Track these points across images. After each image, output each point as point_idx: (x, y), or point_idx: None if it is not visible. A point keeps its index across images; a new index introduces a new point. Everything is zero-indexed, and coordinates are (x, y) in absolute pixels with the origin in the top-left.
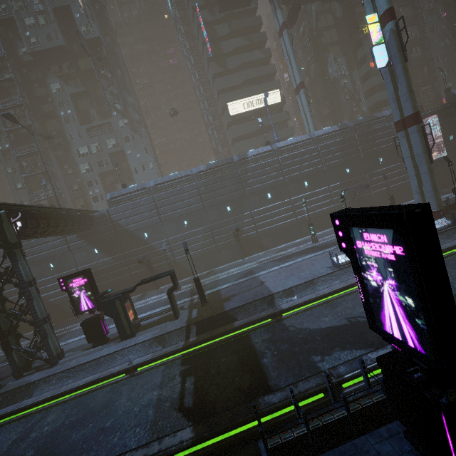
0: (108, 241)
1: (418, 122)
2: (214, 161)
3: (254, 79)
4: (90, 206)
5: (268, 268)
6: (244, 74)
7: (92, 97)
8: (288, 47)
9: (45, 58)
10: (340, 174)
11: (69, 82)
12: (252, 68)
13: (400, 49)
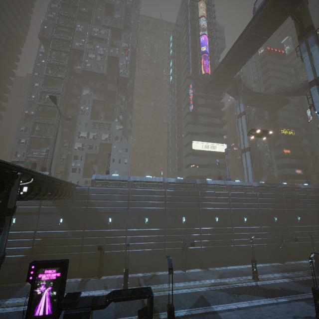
0: (76, 214)
1: None
2: (181, 177)
3: (212, 133)
4: (67, 174)
5: (224, 303)
6: (207, 128)
7: (105, 105)
8: (244, 125)
9: (89, 75)
10: (270, 220)
11: (96, 93)
12: (212, 127)
13: None
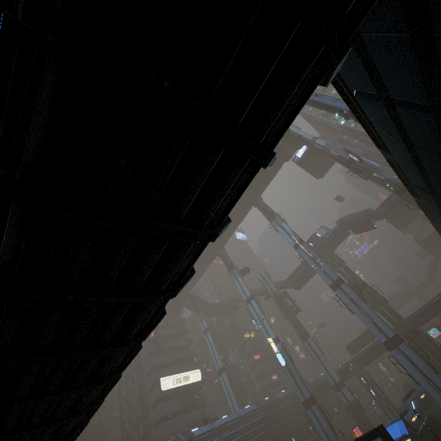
0: None
1: (315, 402)
2: None
3: (180, 359)
4: None
5: None
6: (174, 354)
7: None
8: (212, 341)
9: None
10: None
11: None
12: (178, 350)
13: (289, 357)
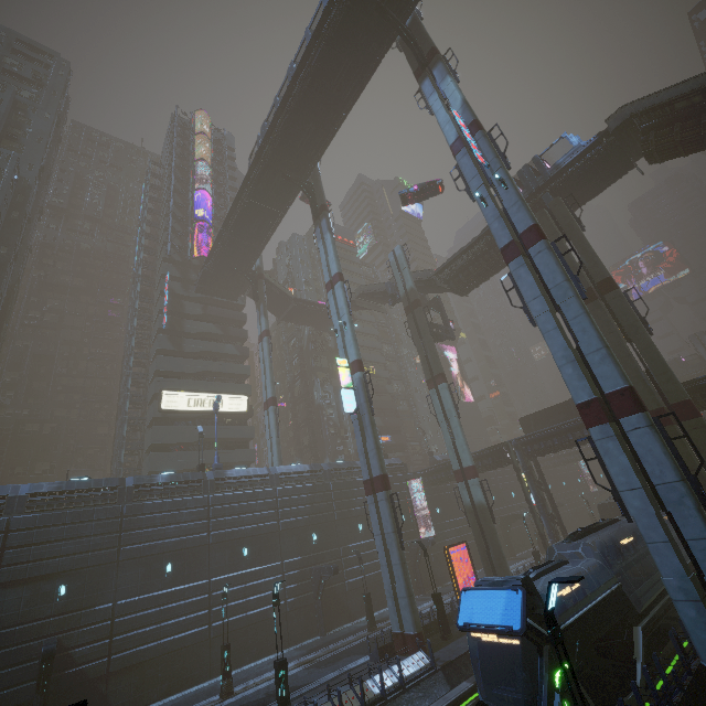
0: None
1: (386, 487)
2: (83, 477)
3: (218, 373)
4: None
5: None
6: (205, 363)
7: None
8: (266, 355)
9: None
10: (303, 542)
11: None
12: (219, 361)
13: (368, 400)
